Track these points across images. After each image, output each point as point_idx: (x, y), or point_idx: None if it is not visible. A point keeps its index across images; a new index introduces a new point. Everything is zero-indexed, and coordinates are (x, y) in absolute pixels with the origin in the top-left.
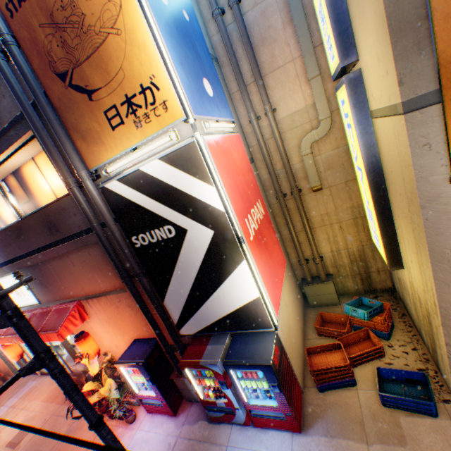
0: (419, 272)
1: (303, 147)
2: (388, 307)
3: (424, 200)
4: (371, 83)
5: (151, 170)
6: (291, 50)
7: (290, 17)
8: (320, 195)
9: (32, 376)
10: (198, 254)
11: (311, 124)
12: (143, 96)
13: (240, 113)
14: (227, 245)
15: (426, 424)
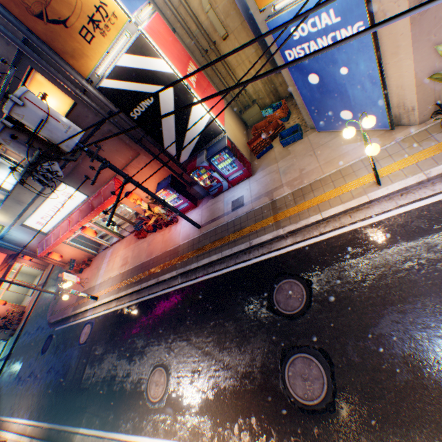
0: None
1: (204, 5)
2: (285, 103)
3: (260, 26)
4: None
5: (124, 64)
6: None
7: None
8: (229, 42)
9: (107, 250)
10: (170, 107)
11: None
12: (99, 14)
13: None
14: (183, 94)
15: (298, 144)
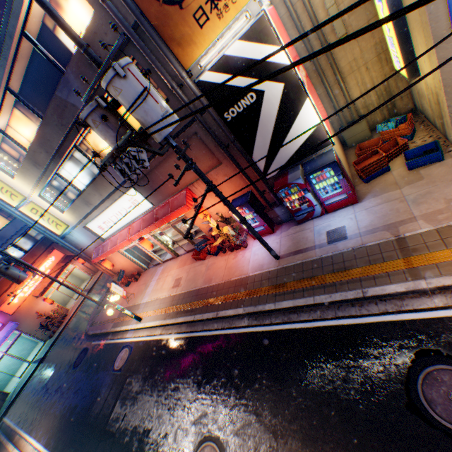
0: (429, 65)
1: (327, 0)
2: (410, 117)
3: None
4: None
5: (233, 52)
6: None
7: None
8: (346, 44)
9: (157, 266)
10: (273, 108)
11: None
12: None
13: None
14: (294, 92)
15: (436, 166)
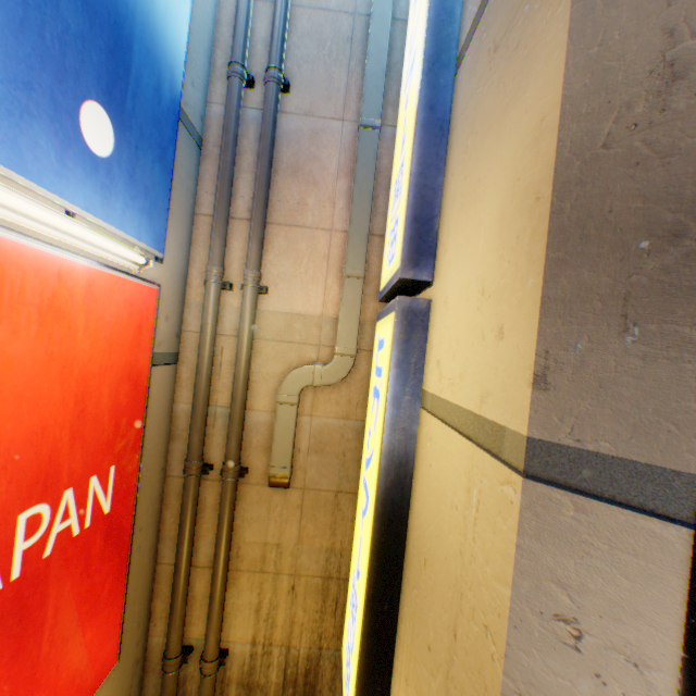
0: None
1: (288, 385)
2: None
3: None
4: (447, 337)
5: None
6: (336, 213)
7: (354, 168)
8: (281, 498)
9: None
10: None
11: (319, 350)
12: None
13: (199, 257)
14: None
15: None
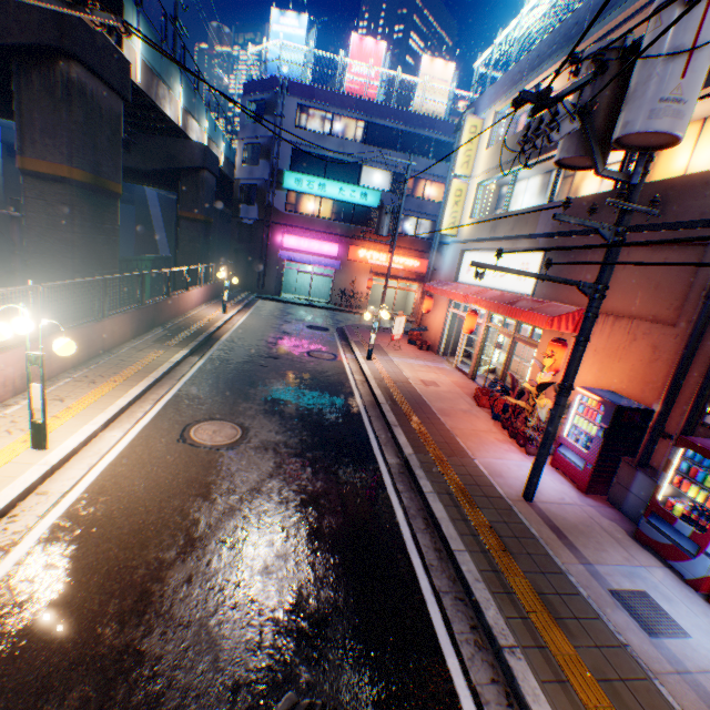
0: None
1: None
2: None
3: None
4: None
5: None
6: None
7: None
8: None
9: (446, 363)
10: None
11: None
12: None
13: None
14: None
15: None
